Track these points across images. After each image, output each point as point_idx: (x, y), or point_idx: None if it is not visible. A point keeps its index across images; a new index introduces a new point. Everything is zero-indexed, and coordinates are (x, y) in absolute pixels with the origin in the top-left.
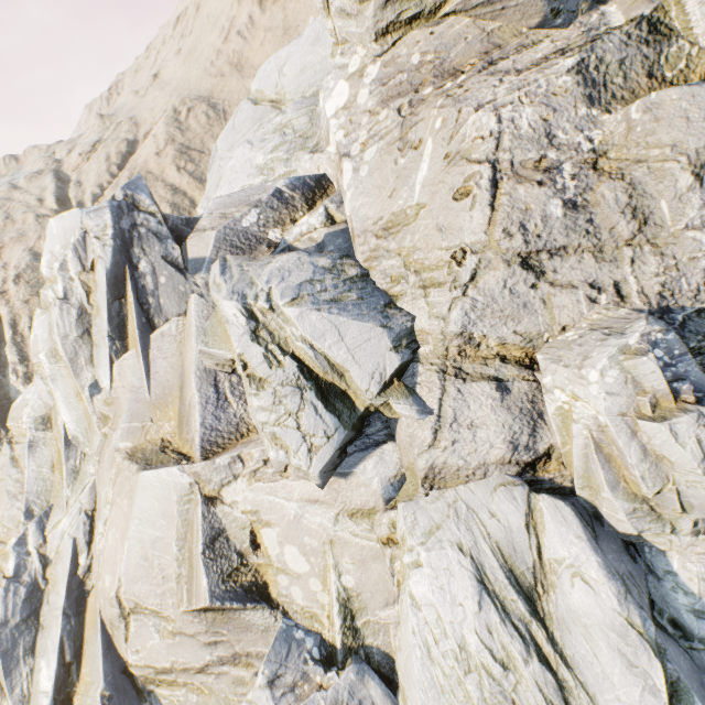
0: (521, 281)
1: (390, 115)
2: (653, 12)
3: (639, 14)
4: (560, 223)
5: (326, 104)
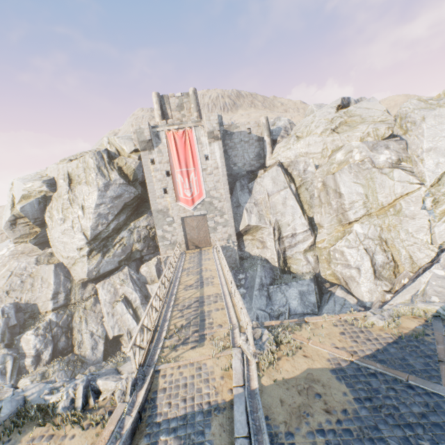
0: (4, 295)
1: (8, 258)
2: (53, 252)
3: (51, 251)
4: (18, 284)
5: (1, 252)
